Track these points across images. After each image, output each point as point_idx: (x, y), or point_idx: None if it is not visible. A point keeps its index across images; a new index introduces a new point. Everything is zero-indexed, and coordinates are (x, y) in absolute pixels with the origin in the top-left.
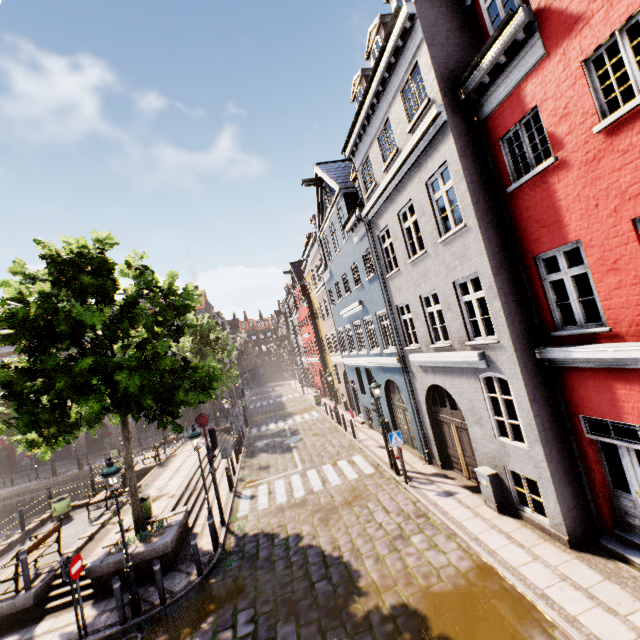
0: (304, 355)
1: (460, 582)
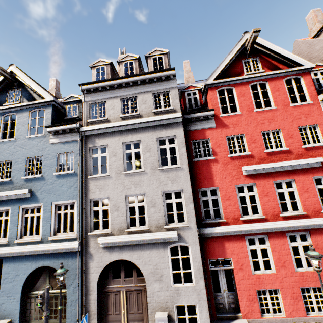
0: None
1: None
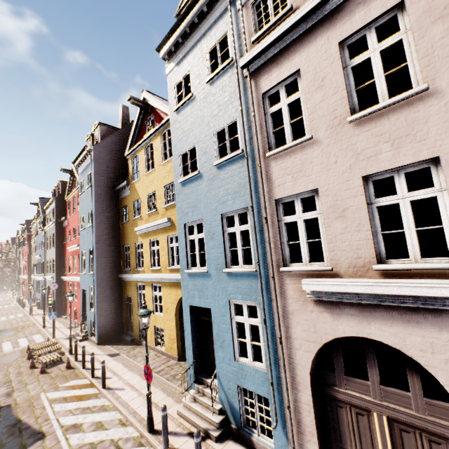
0: (22, 273)
1: (24, 325)
